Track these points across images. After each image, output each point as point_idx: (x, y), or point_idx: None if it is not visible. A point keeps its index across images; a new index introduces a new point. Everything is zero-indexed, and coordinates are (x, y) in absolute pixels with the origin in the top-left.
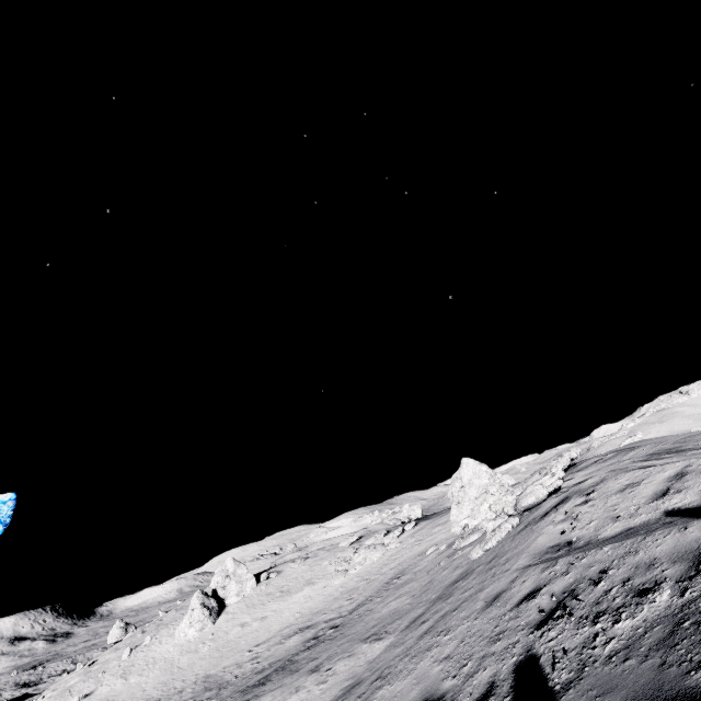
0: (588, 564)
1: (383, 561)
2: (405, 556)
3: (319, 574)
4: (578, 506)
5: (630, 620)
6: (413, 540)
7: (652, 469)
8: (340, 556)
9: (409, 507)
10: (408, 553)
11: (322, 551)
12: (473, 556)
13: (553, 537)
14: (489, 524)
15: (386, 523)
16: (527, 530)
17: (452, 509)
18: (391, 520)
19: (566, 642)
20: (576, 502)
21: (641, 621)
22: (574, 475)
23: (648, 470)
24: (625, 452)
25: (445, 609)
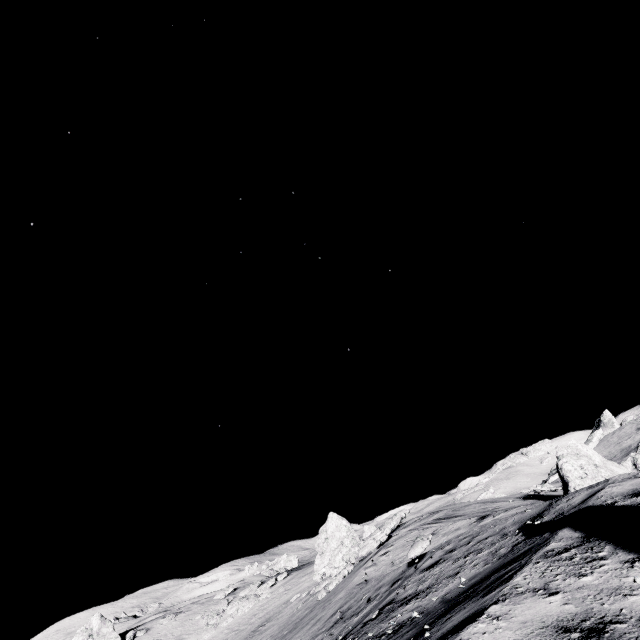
0: (363, 591)
1: (254, 611)
2: (273, 605)
3: (190, 629)
4: (381, 556)
5: (360, 615)
6: (283, 590)
7: (422, 531)
8: (213, 609)
9: (286, 557)
10: (276, 602)
11: (196, 605)
12: (319, 598)
13: (361, 577)
14: (334, 570)
15: (262, 574)
16: (353, 574)
17: (317, 559)
18: (268, 571)
19: (336, 632)
20: (382, 553)
21: (363, 614)
22: (400, 532)
23: (421, 531)
24: (433, 515)
25: (289, 637)
